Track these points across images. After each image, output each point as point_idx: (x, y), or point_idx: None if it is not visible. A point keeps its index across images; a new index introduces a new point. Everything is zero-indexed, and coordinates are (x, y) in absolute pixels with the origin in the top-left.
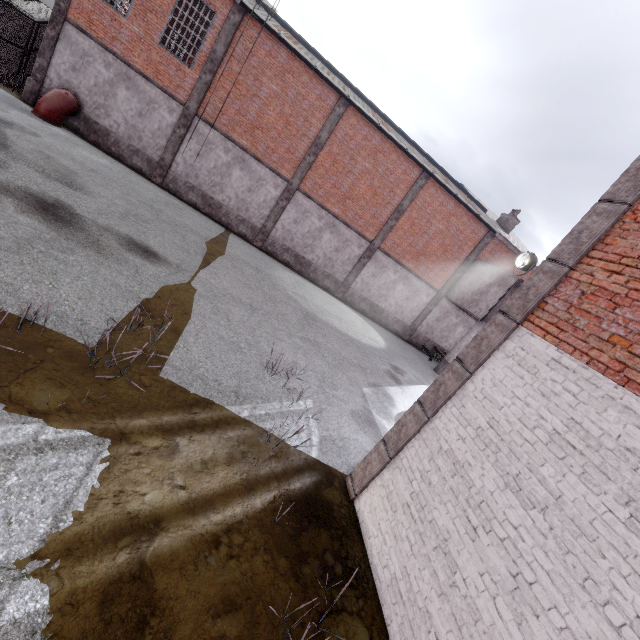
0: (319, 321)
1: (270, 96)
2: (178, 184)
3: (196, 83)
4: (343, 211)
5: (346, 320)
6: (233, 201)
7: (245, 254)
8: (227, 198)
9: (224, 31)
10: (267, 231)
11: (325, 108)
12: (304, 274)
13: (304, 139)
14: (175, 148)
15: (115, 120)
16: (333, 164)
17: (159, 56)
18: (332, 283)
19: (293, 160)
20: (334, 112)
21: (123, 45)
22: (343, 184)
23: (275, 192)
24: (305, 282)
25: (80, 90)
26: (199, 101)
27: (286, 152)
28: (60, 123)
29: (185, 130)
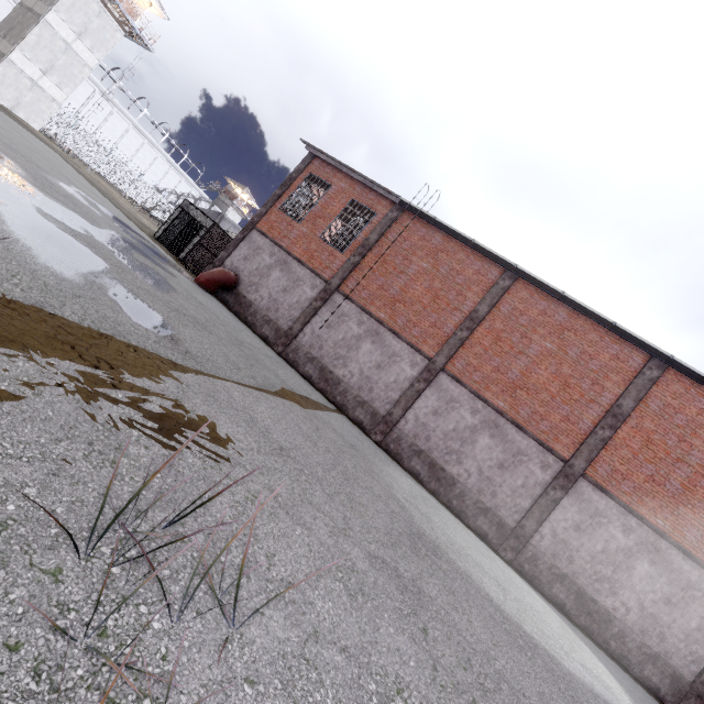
0: (446, 560)
1: (418, 272)
2: (298, 354)
3: (344, 264)
4: (511, 405)
5: (518, 597)
6: (355, 378)
7: (345, 429)
8: (349, 374)
9: (380, 224)
10: (392, 420)
11: (485, 282)
12: (442, 498)
13: (456, 313)
14: (307, 319)
15: (261, 295)
16: (495, 342)
17: (317, 246)
18: (492, 526)
19: (439, 335)
20: (497, 285)
21: (290, 241)
22: (511, 368)
23: (411, 371)
24: (440, 506)
25: (243, 273)
26: (342, 278)
27: (431, 326)
28: (212, 291)
29: (321, 302)
